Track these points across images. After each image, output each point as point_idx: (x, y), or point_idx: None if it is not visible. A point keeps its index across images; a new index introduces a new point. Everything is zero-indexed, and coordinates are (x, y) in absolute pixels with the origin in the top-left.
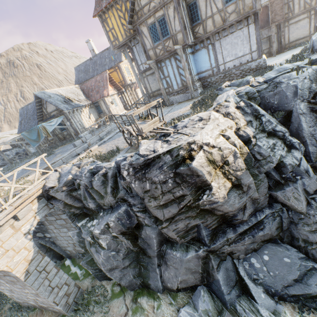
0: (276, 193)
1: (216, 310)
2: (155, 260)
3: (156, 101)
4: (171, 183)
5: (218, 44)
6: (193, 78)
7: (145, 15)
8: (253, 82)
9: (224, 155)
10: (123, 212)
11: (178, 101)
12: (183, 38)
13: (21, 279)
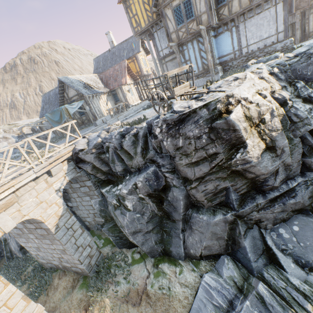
0: (311, 160)
1: (242, 277)
2: (179, 225)
3: (188, 65)
4: (205, 138)
5: (242, 26)
6: (215, 60)
7: None
8: (282, 58)
9: (261, 112)
10: (151, 173)
11: (197, 85)
12: (207, 20)
13: (52, 232)
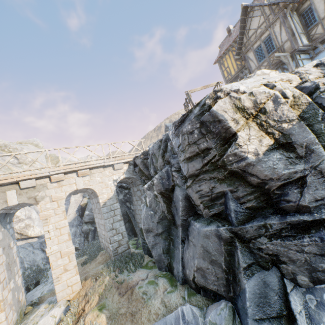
0: None
1: None
2: (179, 231)
3: (215, 83)
4: (196, 133)
5: None
6: None
7: (252, 42)
8: None
9: (257, 101)
10: (165, 172)
11: None
12: (290, 46)
13: (101, 205)
